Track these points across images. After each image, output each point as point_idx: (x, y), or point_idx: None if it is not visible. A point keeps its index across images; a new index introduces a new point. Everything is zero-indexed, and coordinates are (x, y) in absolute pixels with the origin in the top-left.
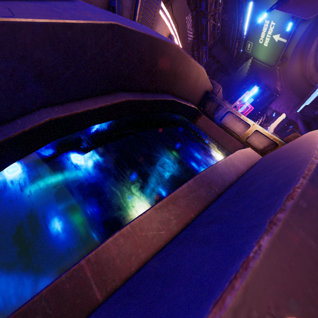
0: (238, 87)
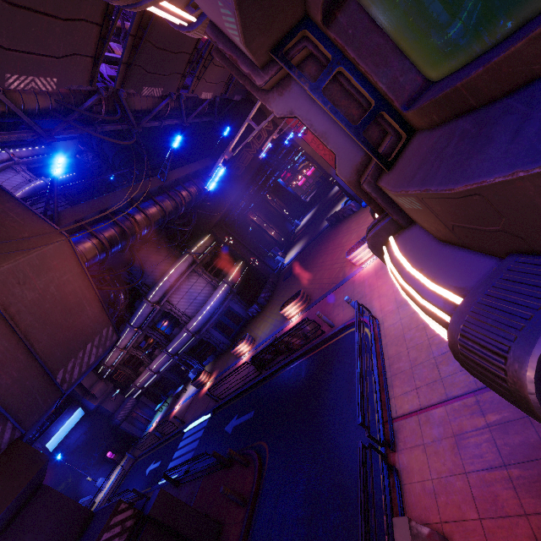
0: None
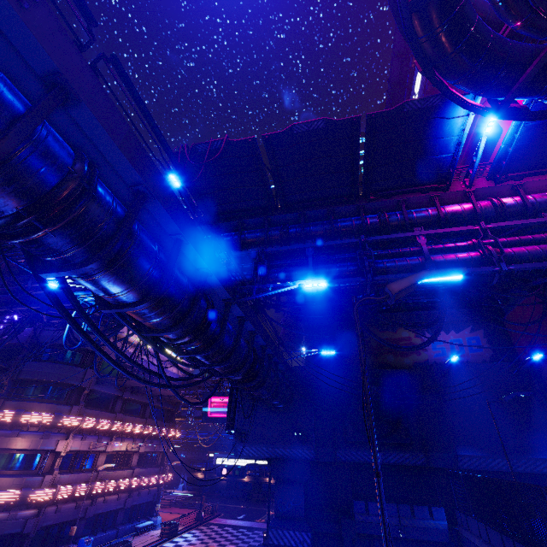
0: None
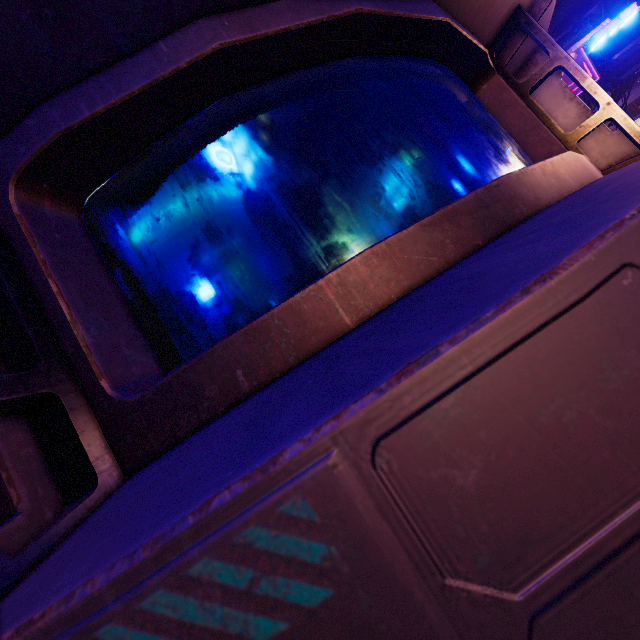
0: (578, 11)
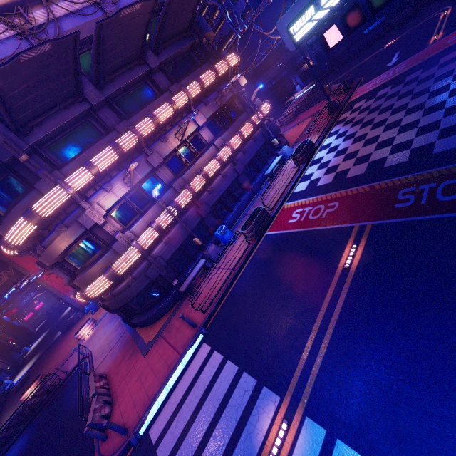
0: None
